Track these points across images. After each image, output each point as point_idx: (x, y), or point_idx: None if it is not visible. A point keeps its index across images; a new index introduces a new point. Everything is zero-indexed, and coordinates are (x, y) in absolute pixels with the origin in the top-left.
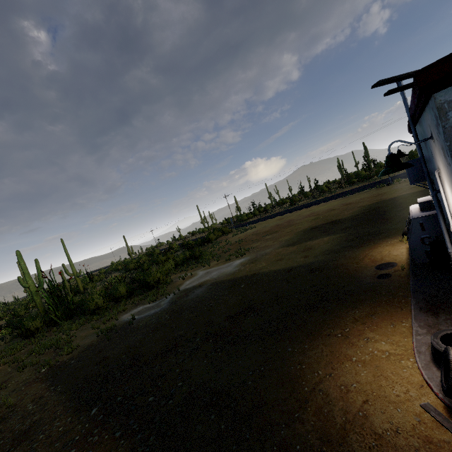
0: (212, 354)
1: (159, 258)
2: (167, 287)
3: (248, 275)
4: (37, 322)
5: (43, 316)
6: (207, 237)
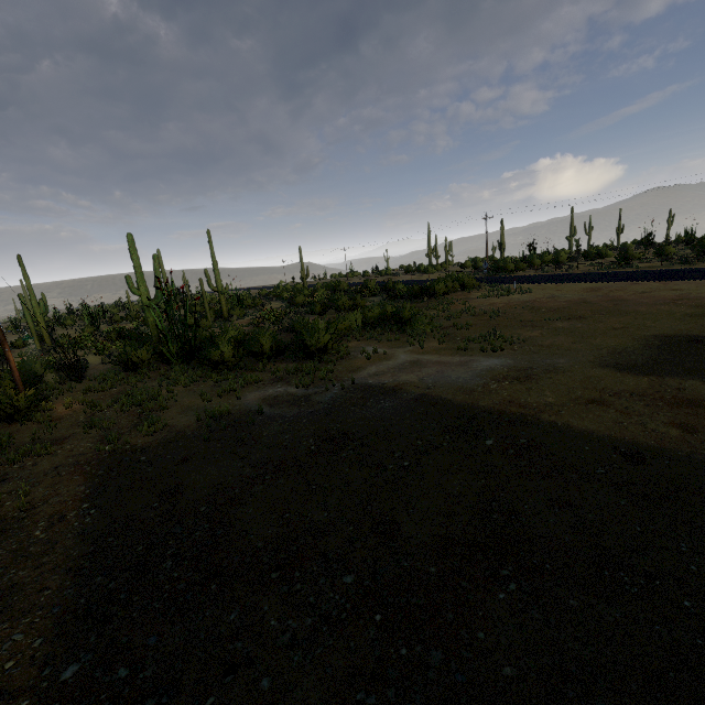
0: (369, 700)
1: (342, 300)
2: (336, 362)
3: (505, 414)
4: (143, 351)
5: (154, 344)
6: (431, 286)
